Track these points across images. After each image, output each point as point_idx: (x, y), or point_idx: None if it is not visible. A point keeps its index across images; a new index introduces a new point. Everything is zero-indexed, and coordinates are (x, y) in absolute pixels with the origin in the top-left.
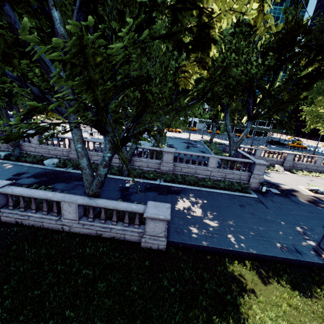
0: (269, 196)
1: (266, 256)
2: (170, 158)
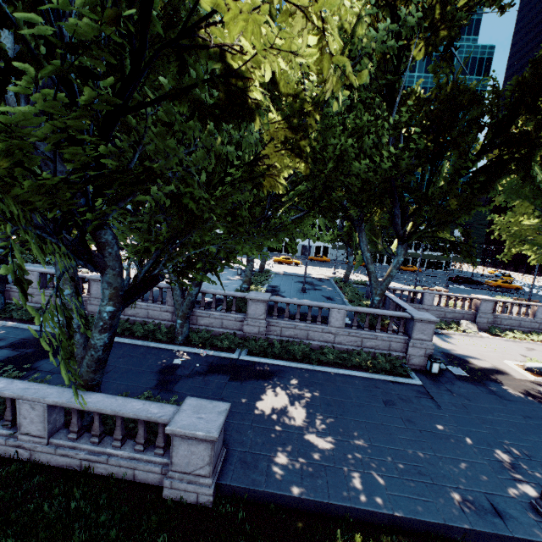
0: (446, 382)
1: (426, 523)
2: (260, 310)
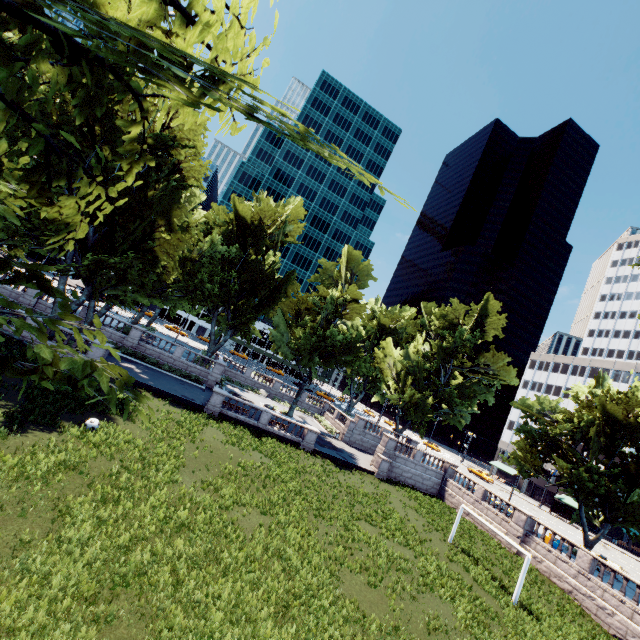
0: None
1: (168, 393)
2: (138, 335)
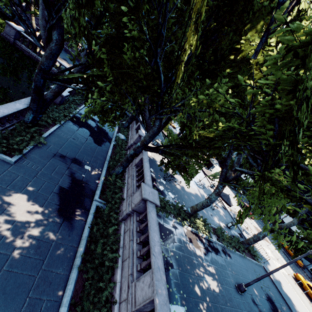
0: None
1: None
2: (137, 200)
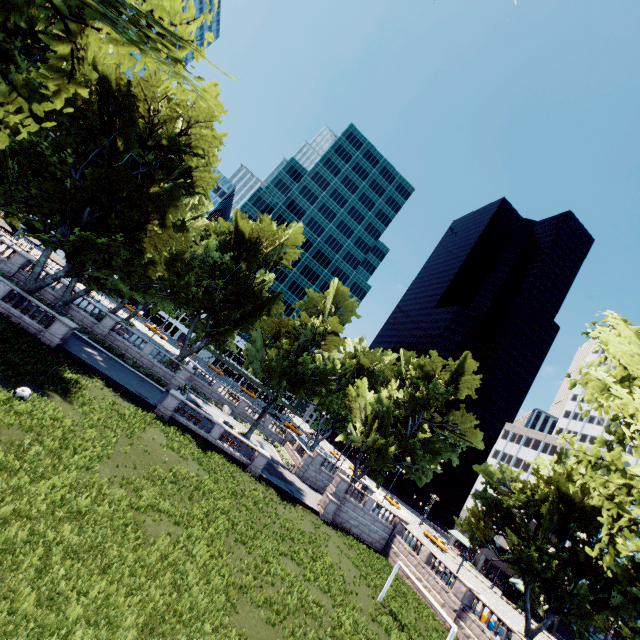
0: None
1: (122, 386)
2: (110, 324)
